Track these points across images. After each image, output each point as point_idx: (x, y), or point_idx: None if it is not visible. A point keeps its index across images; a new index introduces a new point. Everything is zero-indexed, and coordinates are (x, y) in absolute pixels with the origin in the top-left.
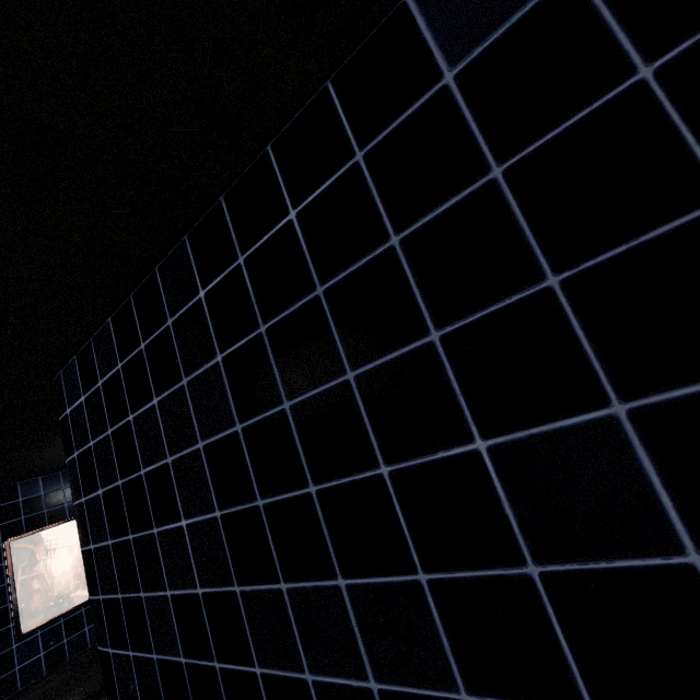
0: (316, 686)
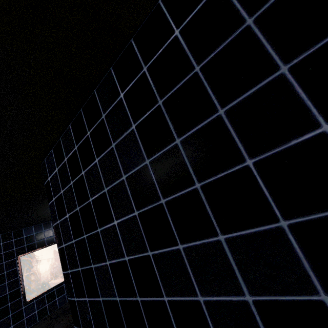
0: (206, 303)
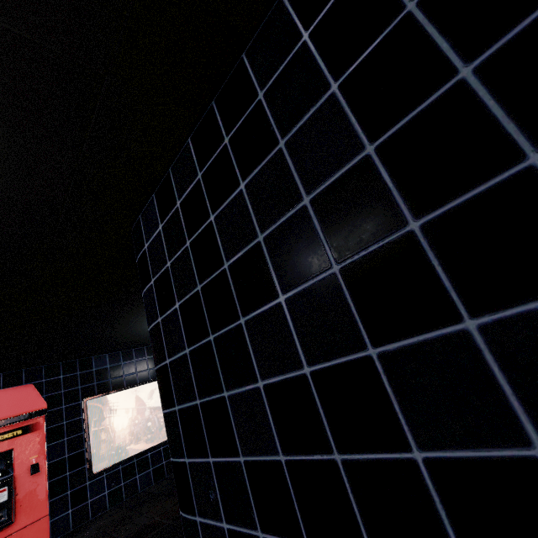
0: None
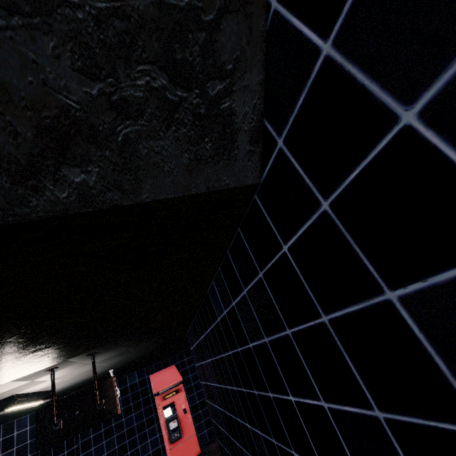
0: None
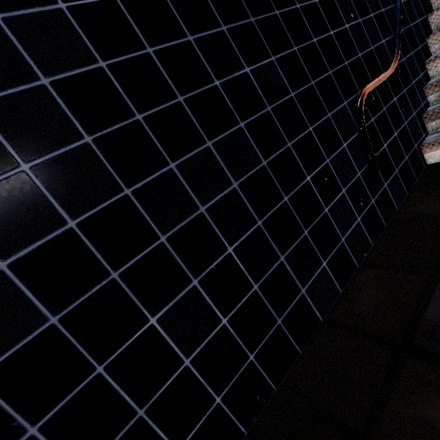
0: (208, 210)
